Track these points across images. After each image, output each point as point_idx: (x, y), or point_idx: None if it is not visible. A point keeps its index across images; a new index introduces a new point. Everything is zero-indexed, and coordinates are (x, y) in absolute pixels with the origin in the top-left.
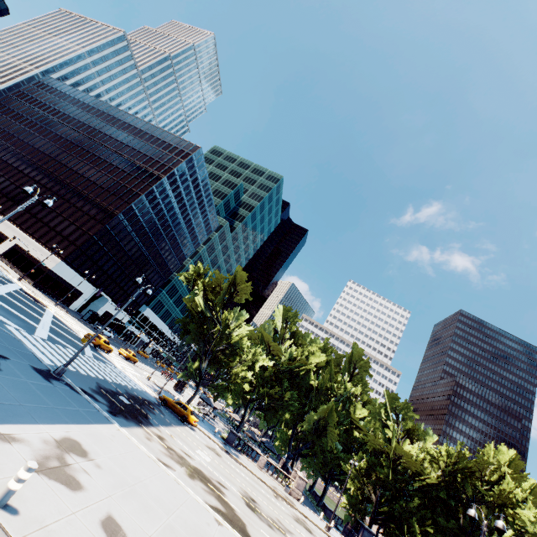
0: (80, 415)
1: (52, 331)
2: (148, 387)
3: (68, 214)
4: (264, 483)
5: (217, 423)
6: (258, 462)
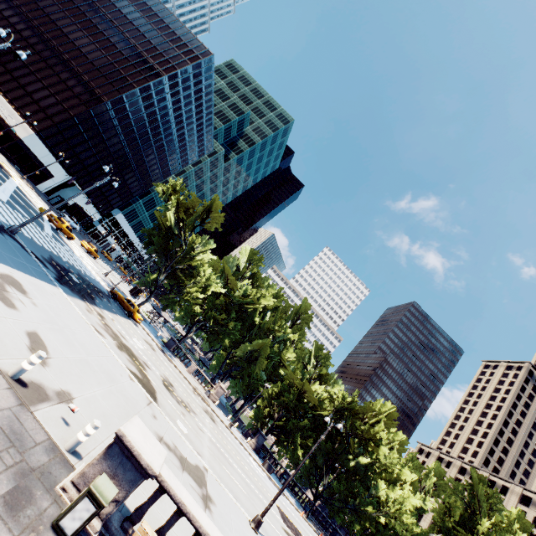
0: (26, 268)
1: (13, 198)
2: (102, 280)
3: (49, 83)
4: (188, 382)
5: (164, 332)
6: (189, 368)
